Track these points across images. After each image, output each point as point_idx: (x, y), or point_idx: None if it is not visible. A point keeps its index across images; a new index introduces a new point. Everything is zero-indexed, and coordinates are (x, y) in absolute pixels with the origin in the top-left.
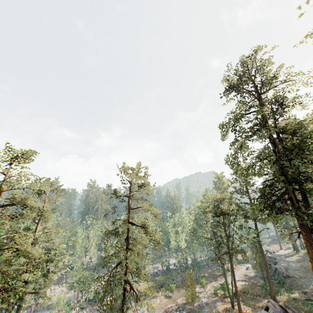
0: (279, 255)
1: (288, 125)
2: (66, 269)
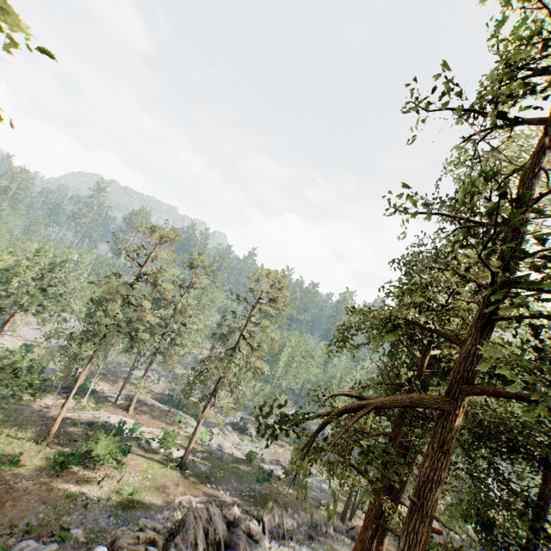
0: None
1: None
2: (193, 352)
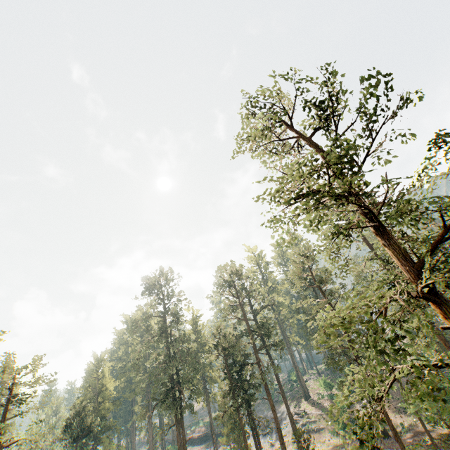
0: None
1: (183, 337)
2: None
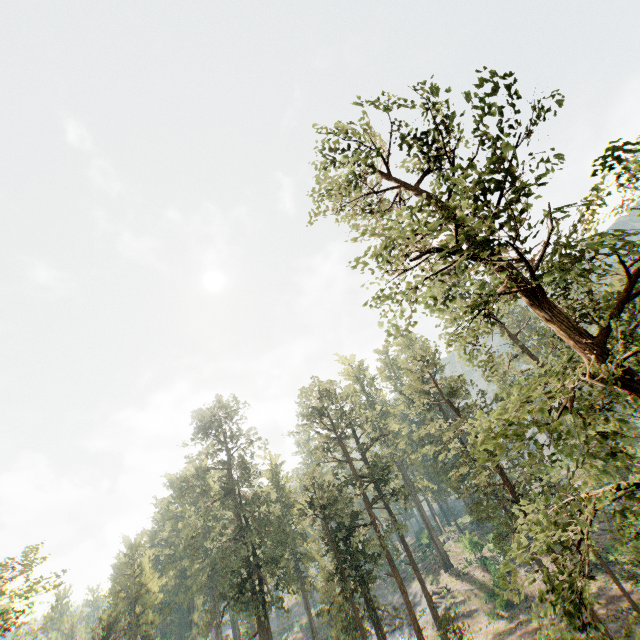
0: None
1: (259, 497)
2: None
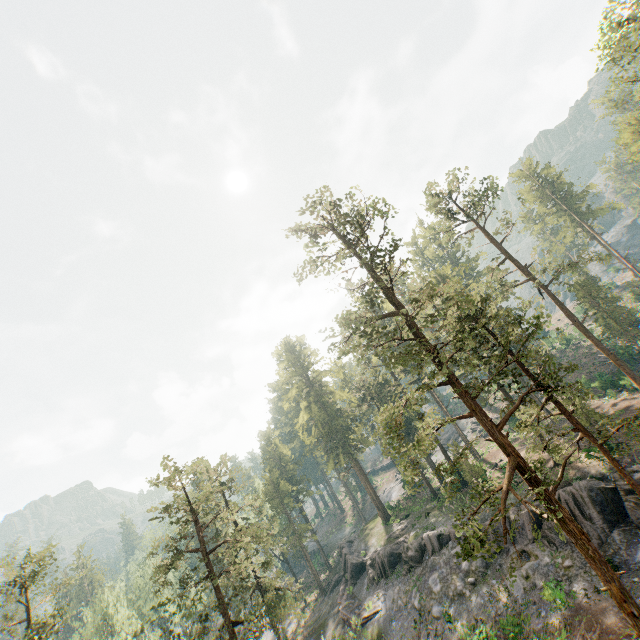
0: None
1: (332, 397)
2: None
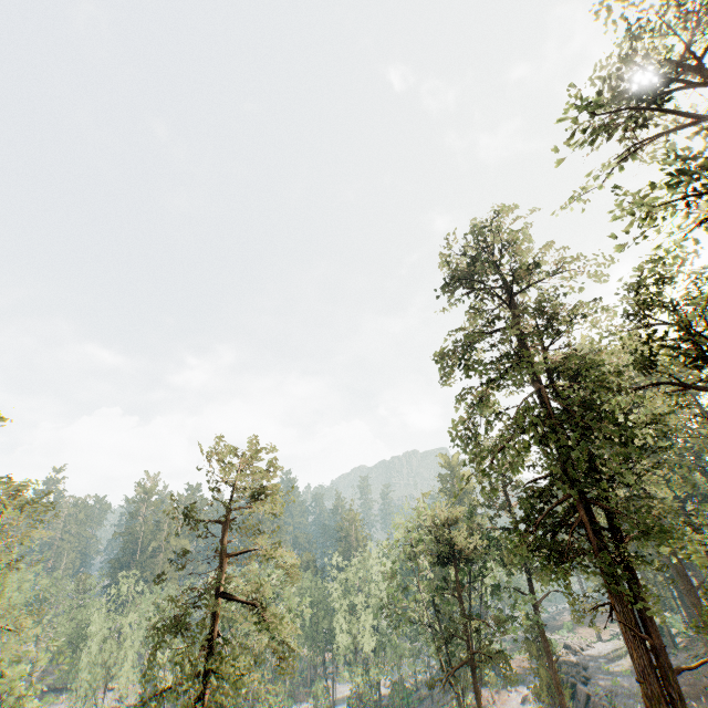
0: (593, 657)
1: (565, 360)
2: None
